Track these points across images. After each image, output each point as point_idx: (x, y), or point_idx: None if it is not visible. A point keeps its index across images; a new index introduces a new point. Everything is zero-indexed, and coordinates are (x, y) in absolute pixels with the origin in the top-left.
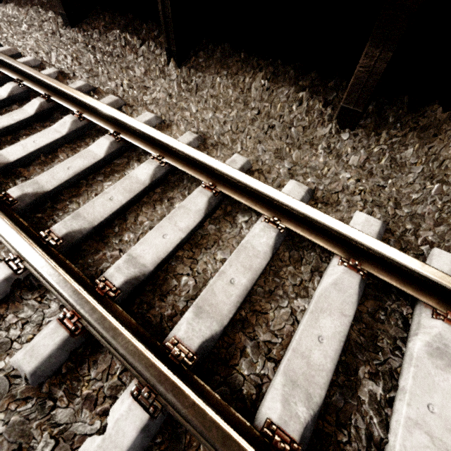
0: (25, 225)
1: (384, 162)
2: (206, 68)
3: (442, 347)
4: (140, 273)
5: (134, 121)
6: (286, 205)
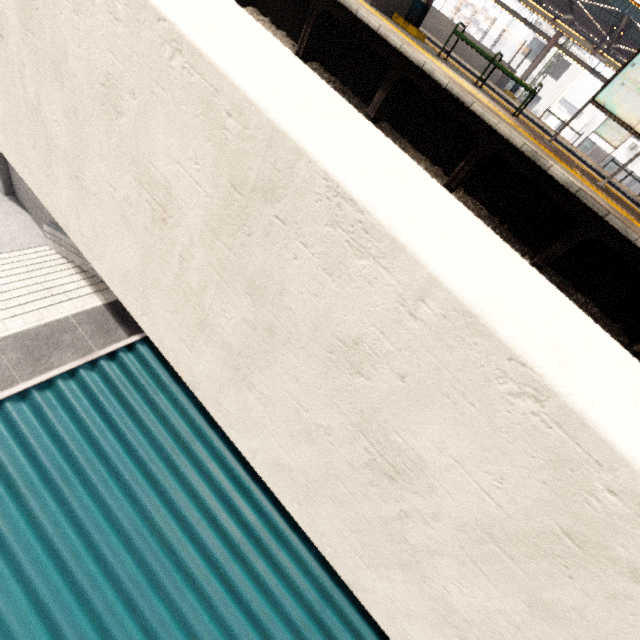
0: None
1: None
2: None
3: None
4: None
5: None
6: None
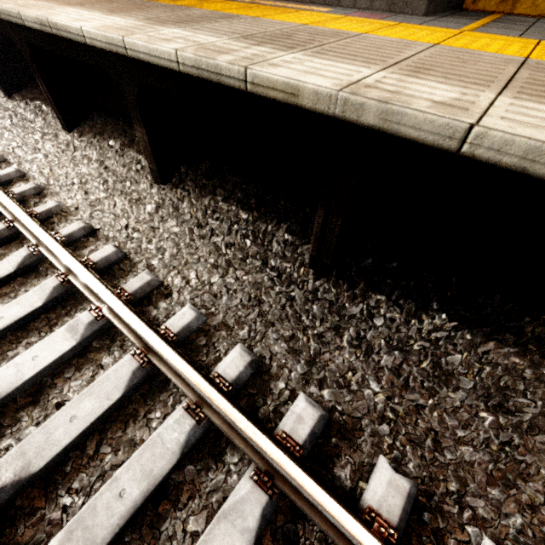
0: None
1: (171, 210)
2: (90, 133)
3: (75, 325)
4: None
5: None
6: (32, 233)
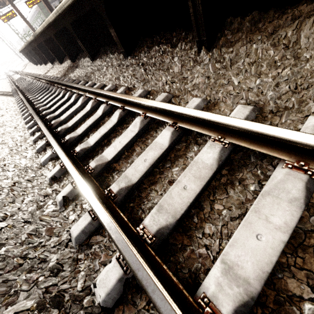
0: (124, 219)
1: None
2: (236, 41)
3: None
4: (248, 296)
5: (190, 110)
6: None
